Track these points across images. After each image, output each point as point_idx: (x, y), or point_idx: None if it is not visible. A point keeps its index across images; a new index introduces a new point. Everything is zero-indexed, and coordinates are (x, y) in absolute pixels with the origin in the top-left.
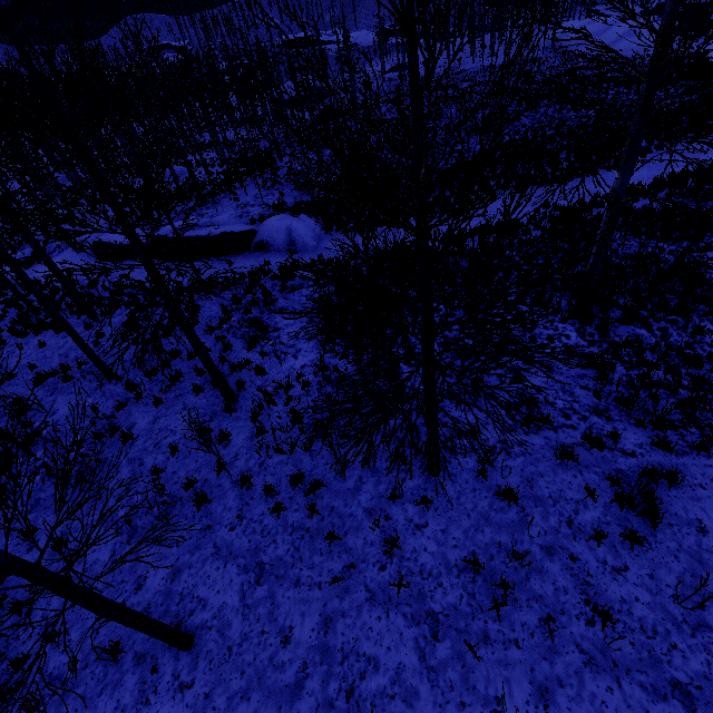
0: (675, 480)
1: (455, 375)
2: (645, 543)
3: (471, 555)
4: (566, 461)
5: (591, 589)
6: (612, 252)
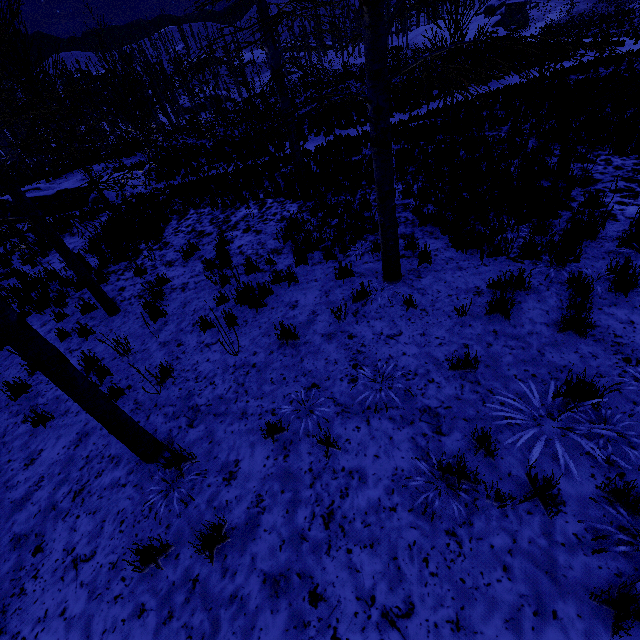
0: (295, 279)
1: (181, 250)
2: (244, 323)
3: (100, 360)
4: (225, 286)
5: (177, 362)
6: (363, 156)
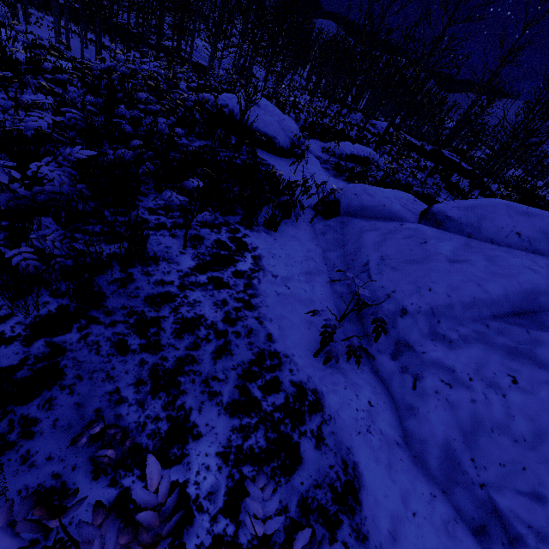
0: None
1: None
2: None
3: None
4: None
5: None
6: None
